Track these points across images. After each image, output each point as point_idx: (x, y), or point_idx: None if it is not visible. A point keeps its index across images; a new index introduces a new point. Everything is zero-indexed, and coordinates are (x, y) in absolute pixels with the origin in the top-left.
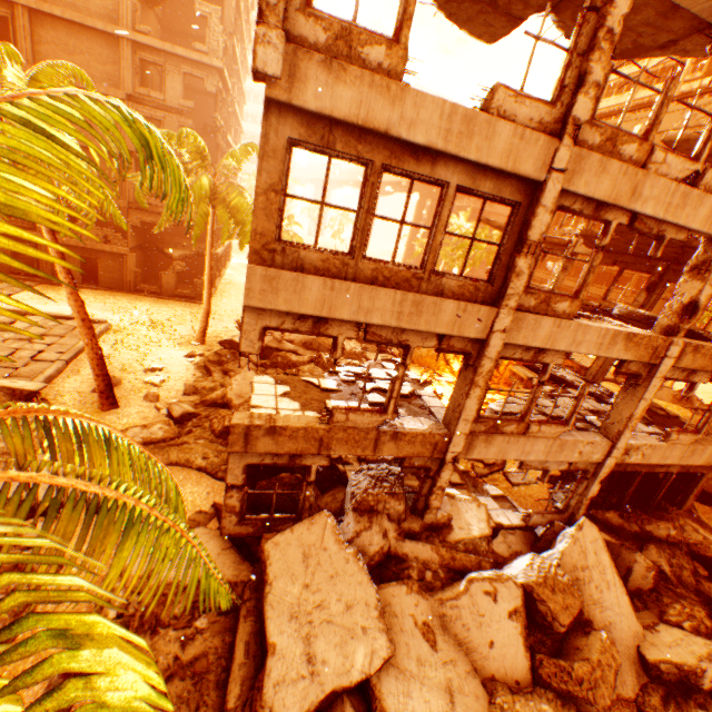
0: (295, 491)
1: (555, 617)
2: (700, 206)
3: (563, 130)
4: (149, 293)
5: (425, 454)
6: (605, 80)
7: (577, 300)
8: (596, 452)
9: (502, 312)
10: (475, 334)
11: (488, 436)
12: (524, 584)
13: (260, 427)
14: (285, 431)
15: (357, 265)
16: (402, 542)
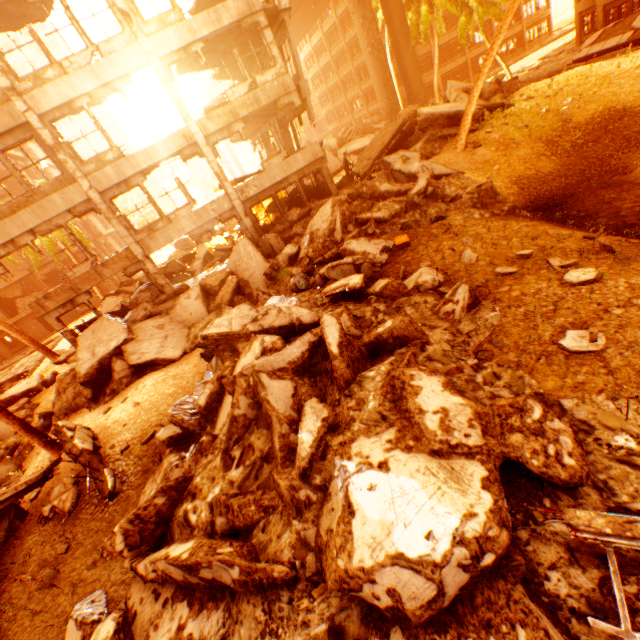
0: (94, 318)
1: (212, 286)
2: (114, 63)
3: (9, 97)
4: (88, 311)
5: (129, 264)
6: (5, 61)
7: (115, 148)
8: (224, 204)
9: (80, 182)
10: (82, 199)
11: (151, 236)
12: (200, 284)
13: (41, 299)
14: (53, 294)
15: (1, 211)
16: (158, 308)
